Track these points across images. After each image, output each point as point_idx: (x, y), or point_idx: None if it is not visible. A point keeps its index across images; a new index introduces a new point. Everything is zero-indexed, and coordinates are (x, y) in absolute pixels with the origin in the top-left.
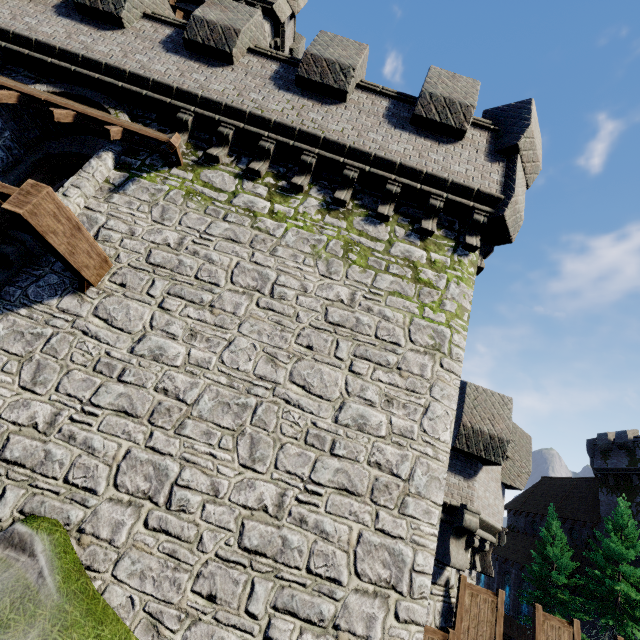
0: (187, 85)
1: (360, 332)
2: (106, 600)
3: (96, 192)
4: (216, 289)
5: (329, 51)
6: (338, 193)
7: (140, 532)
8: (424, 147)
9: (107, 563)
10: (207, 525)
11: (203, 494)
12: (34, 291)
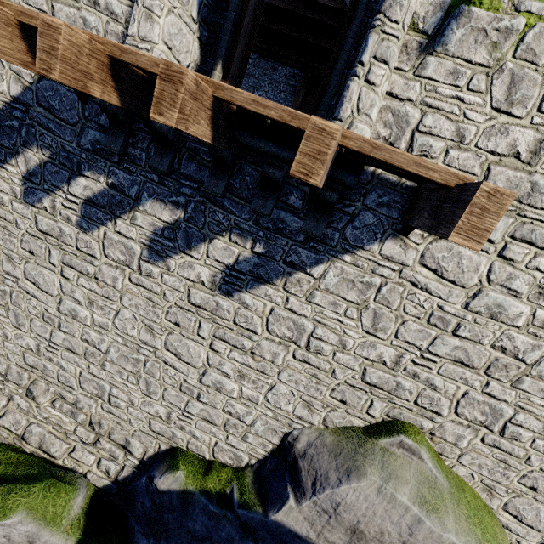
0: None
1: None
2: (454, 471)
3: (399, 57)
4: None
5: None
6: None
7: (477, 444)
8: None
9: (453, 454)
10: (535, 452)
11: (534, 433)
12: (352, 234)
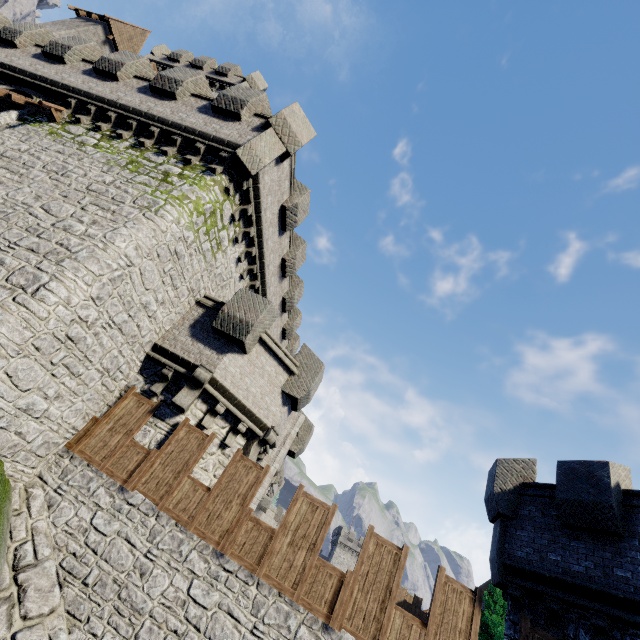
0: (82, 87)
1: (104, 195)
2: None
3: None
4: (31, 169)
5: (173, 74)
6: (143, 139)
7: None
8: (212, 122)
9: None
10: None
11: None
12: None
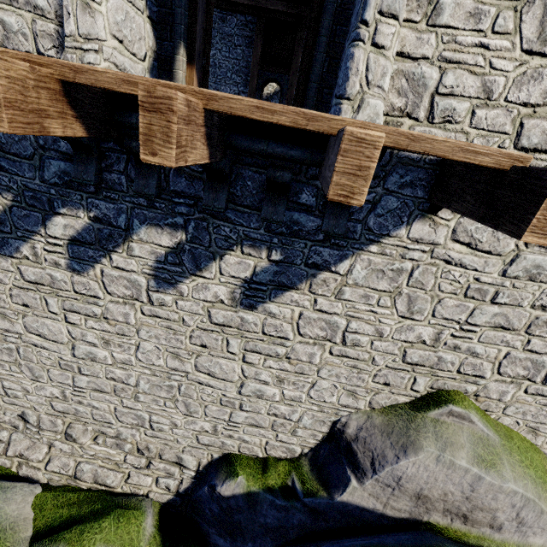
0: None
1: None
2: (499, 422)
3: (407, 5)
4: None
5: None
6: None
7: (521, 396)
8: None
9: (498, 409)
10: None
11: None
12: (375, 223)
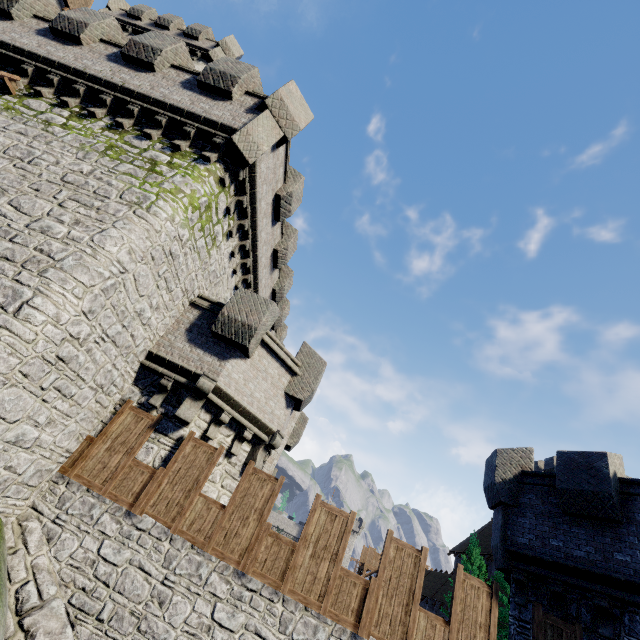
0: (38, 51)
1: (83, 188)
2: None
3: None
4: None
5: (149, 40)
6: (120, 119)
7: None
8: (199, 100)
9: None
10: None
11: None
12: None
